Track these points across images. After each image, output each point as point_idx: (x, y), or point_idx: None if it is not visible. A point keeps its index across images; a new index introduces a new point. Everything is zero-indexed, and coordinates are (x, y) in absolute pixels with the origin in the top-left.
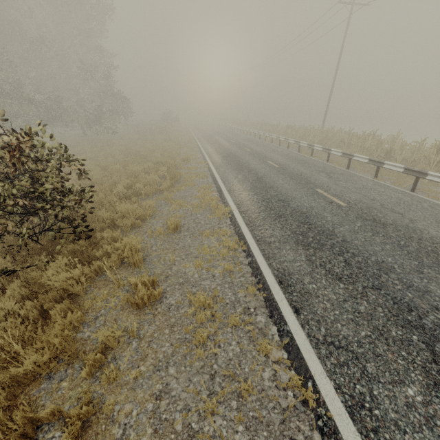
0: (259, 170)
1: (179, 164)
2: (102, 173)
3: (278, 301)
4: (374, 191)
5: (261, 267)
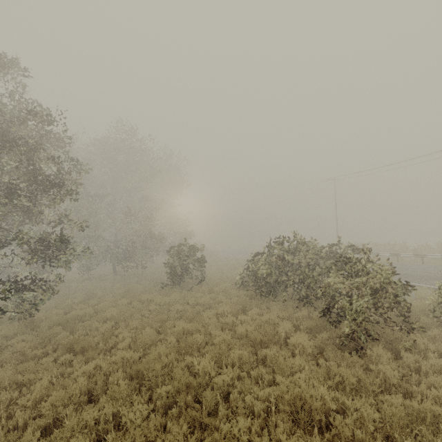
0: None
1: None
2: None
3: None
4: (438, 267)
5: None
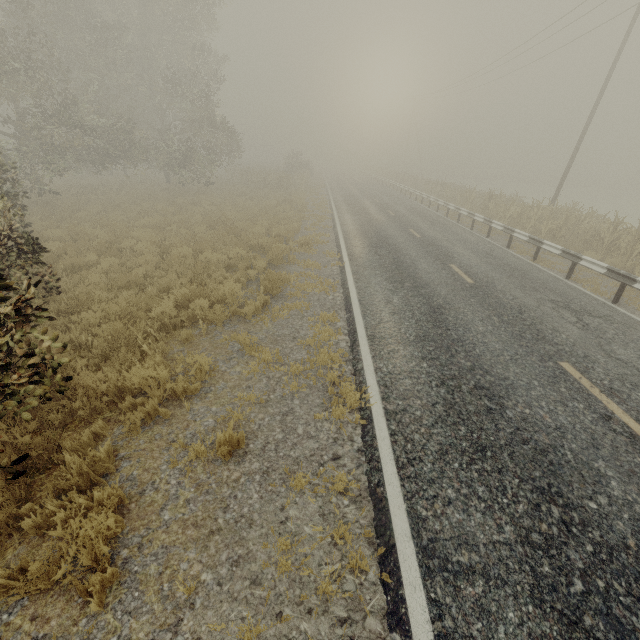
0: (435, 288)
1: (292, 252)
2: (158, 259)
3: None
4: None
5: None
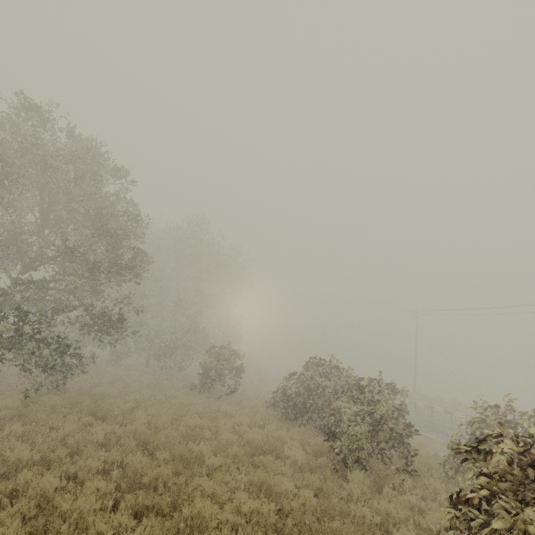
0: (415, 420)
1: None
2: None
3: None
4: None
5: None
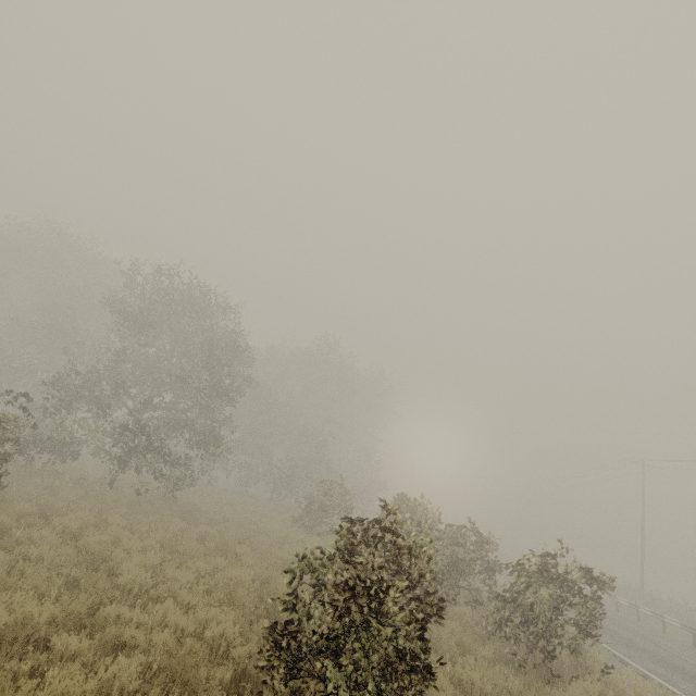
0: None
1: None
2: None
3: (652, 676)
4: None
5: (631, 662)
